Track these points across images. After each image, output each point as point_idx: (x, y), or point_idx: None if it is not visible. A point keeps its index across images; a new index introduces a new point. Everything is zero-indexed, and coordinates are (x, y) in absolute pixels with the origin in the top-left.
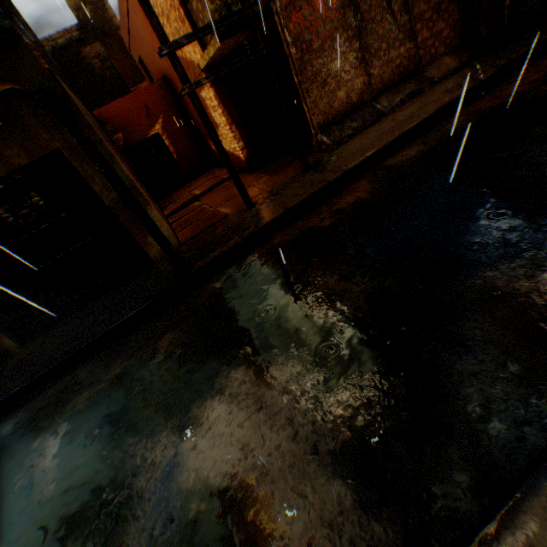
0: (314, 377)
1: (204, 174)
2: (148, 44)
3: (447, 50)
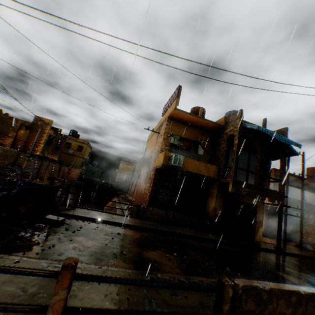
0: None
1: None
2: None
3: None
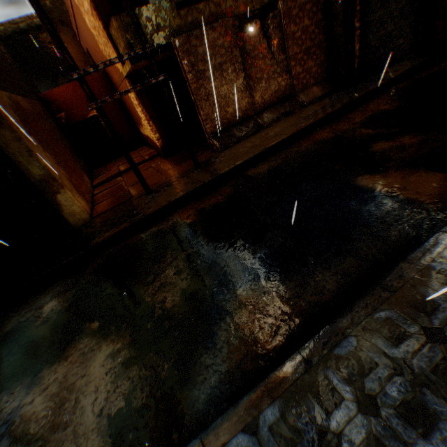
0: (125, 354)
1: (135, 150)
2: (90, 43)
3: (316, 81)
